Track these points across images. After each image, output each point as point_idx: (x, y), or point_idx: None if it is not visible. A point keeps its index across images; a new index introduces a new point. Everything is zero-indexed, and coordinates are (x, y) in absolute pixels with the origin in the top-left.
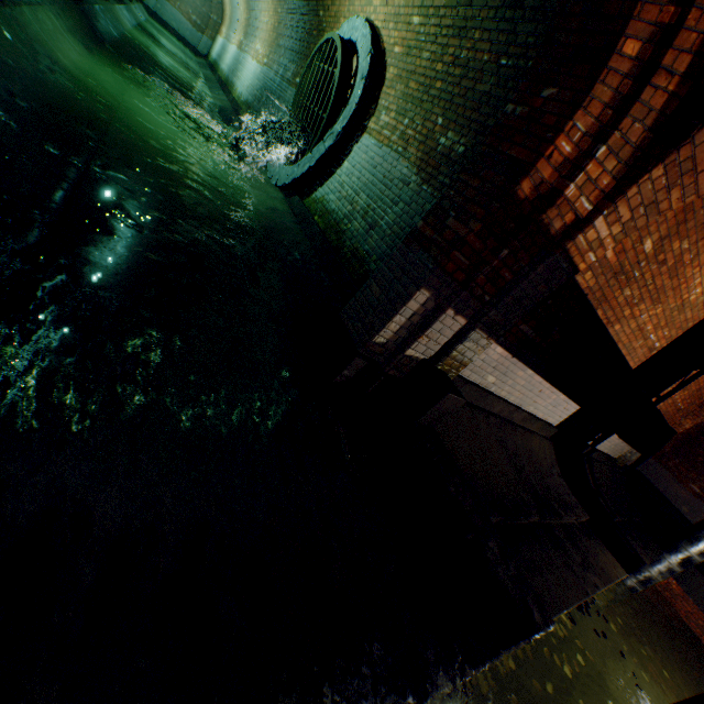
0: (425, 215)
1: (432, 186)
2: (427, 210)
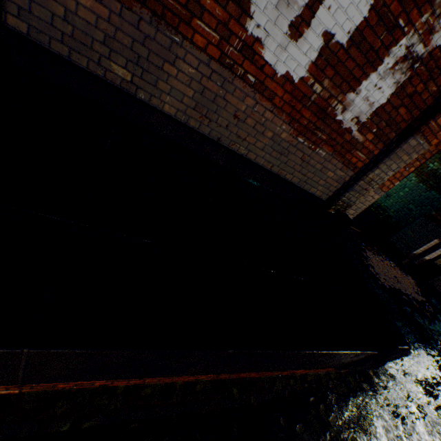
0: (435, 210)
1: (425, 185)
2: (423, 195)
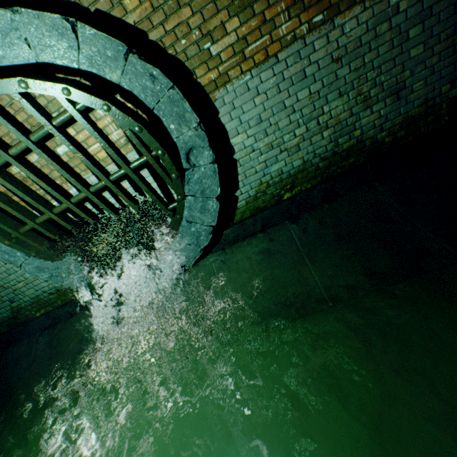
0: None
1: None
2: None
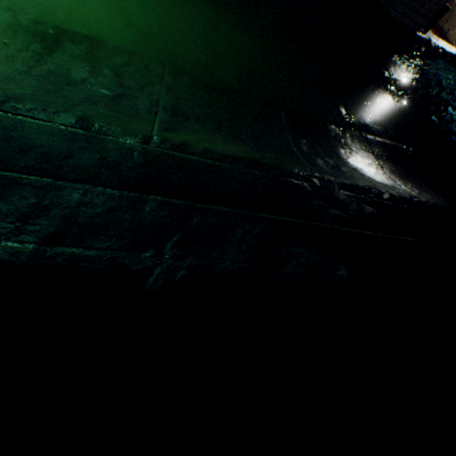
0: None
1: None
2: None
